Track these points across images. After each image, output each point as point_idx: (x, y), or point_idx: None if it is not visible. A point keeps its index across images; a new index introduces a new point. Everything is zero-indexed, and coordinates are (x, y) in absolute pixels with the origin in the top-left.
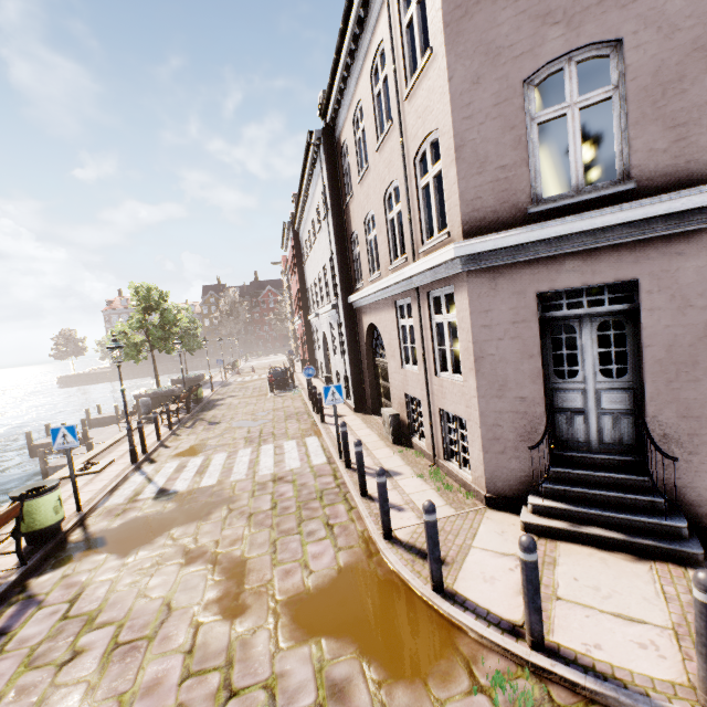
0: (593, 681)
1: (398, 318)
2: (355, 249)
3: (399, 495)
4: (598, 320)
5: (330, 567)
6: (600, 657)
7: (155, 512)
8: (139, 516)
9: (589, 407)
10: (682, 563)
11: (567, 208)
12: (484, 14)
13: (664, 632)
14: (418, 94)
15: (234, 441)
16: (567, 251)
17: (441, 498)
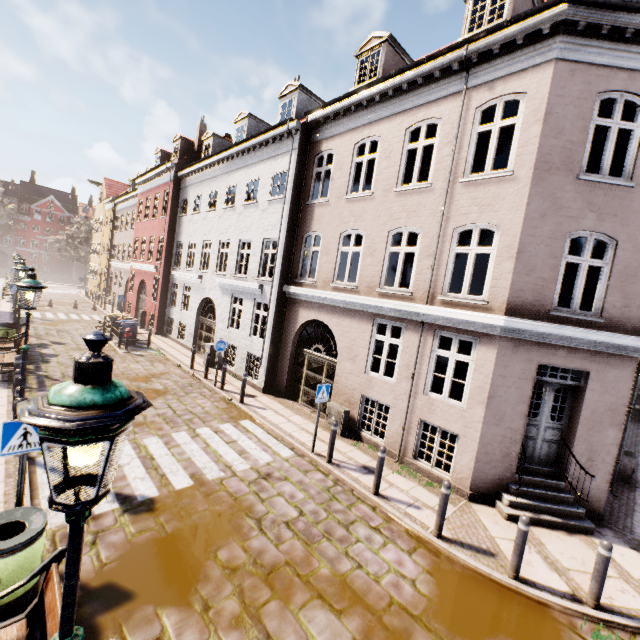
0: (631, 620)
1: (372, 332)
2: (305, 245)
3: (402, 492)
4: (557, 386)
5: (421, 572)
6: (618, 604)
7: (153, 532)
8: (135, 541)
9: (538, 436)
10: (585, 534)
11: (569, 319)
12: (559, 178)
13: (620, 580)
14: (480, 189)
15: (148, 419)
16: (563, 344)
17: (433, 494)
